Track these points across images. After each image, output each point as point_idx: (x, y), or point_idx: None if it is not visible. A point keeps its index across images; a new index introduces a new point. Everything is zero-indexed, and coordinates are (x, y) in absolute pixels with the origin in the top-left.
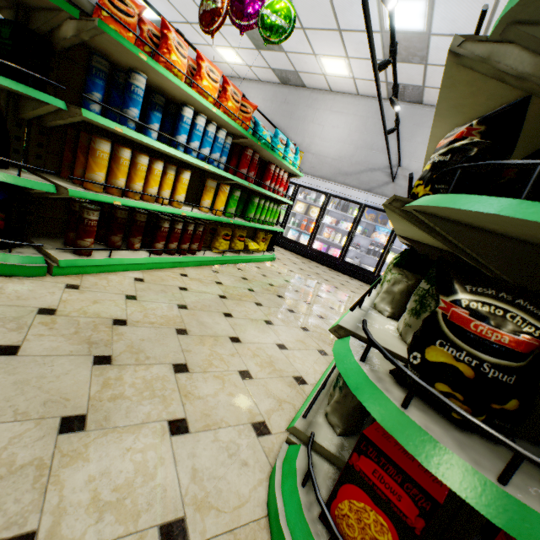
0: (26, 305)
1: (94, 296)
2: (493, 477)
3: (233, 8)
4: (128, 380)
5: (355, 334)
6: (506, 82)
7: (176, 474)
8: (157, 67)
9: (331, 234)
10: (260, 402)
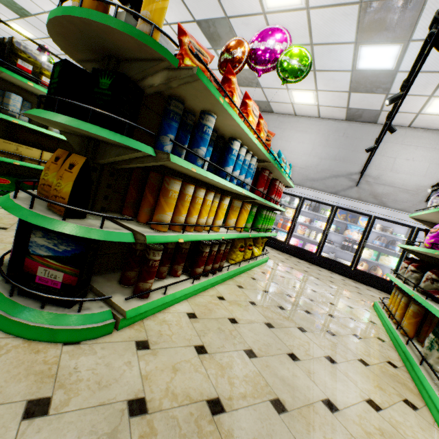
0: (111, 398)
1: (169, 357)
2: None
3: (252, 56)
4: None
5: None
6: None
7: None
8: (228, 108)
9: (304, 230)
10: None
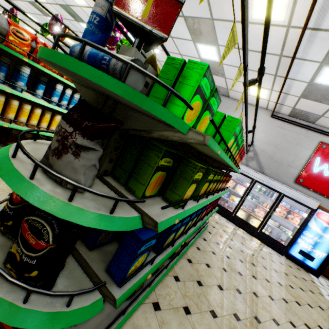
0: None
1: None
2: None
3: None
4: None
5: None
6: None
7: None
8: (35, 64)
9: None
10: None
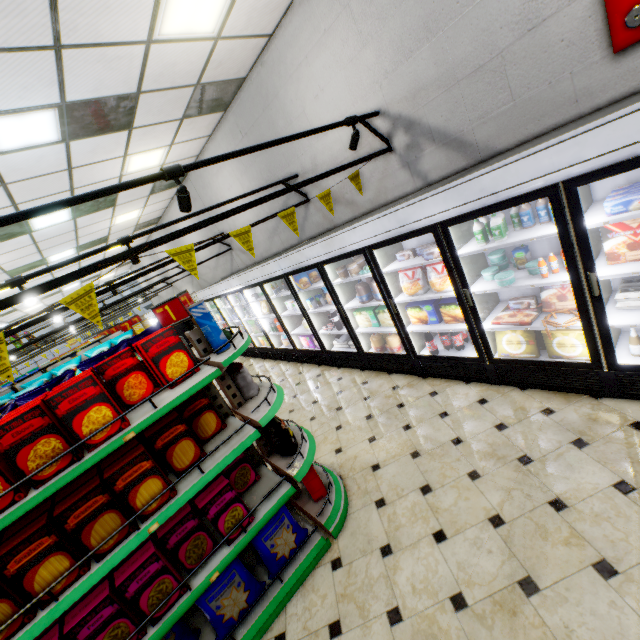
0: None
1: None
2: None
3: None
4: None
5: None
6: None
7: None
8: None
9: None
10: None
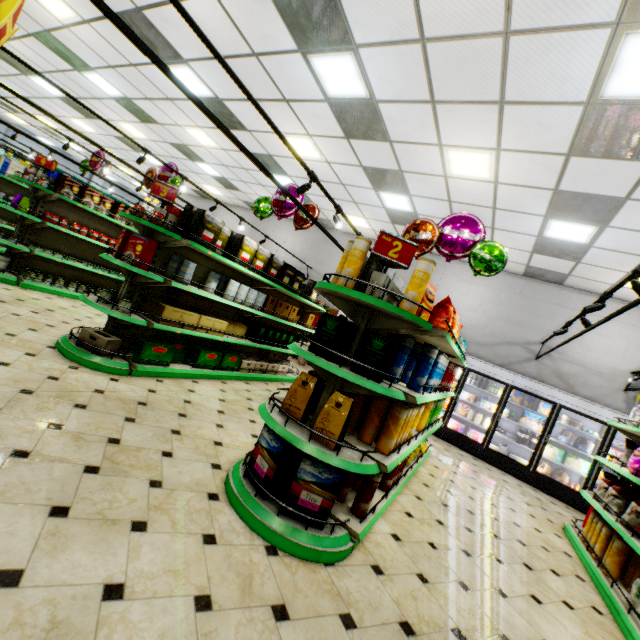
0: (386, 619)
1: (403, 584)
2: None
3: (441, 241)
4: None
5: None
6: None
7: None
8: (451, 342)
9: (466, 410)
10: None
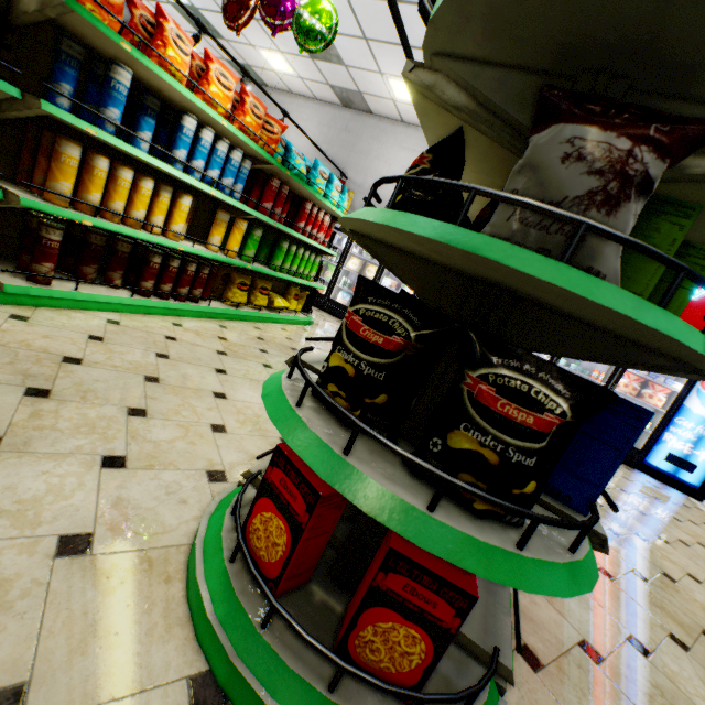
0: None
1: (46, 331)
2: (340, 451)
3: (264, 3)
4: (65, 414)
5: (309, 366)
6: (452, 112)
7: (96, 499)
8: (146, 61)
9: None
10: (226, 455)
